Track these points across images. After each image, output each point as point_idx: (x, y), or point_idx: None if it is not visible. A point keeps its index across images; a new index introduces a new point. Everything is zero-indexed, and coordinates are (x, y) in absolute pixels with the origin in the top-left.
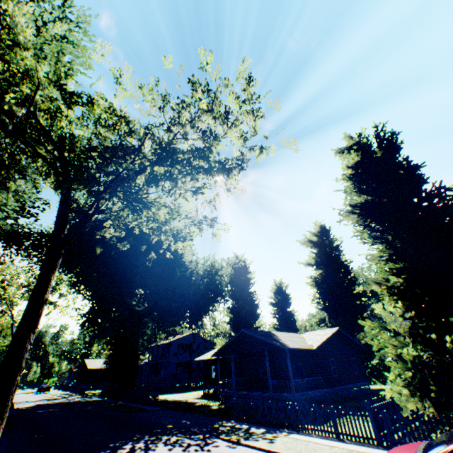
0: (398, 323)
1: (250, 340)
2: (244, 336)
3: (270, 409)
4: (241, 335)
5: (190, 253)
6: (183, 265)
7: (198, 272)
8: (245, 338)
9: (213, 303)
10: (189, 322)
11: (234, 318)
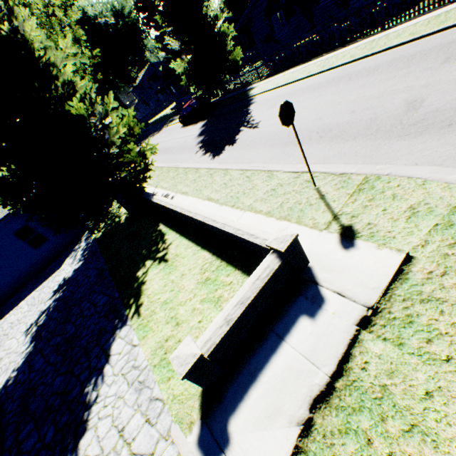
0: (184, 66)
1: (170, 69)
2: (167, 68)
3: (180, 107)
4: (165, 67)
5: (87, 4)
6: (94, 19)
7: (110, 24)
8: (168, 69)
9: (141, 43)
10: (138, 65)
11: (162, 46)
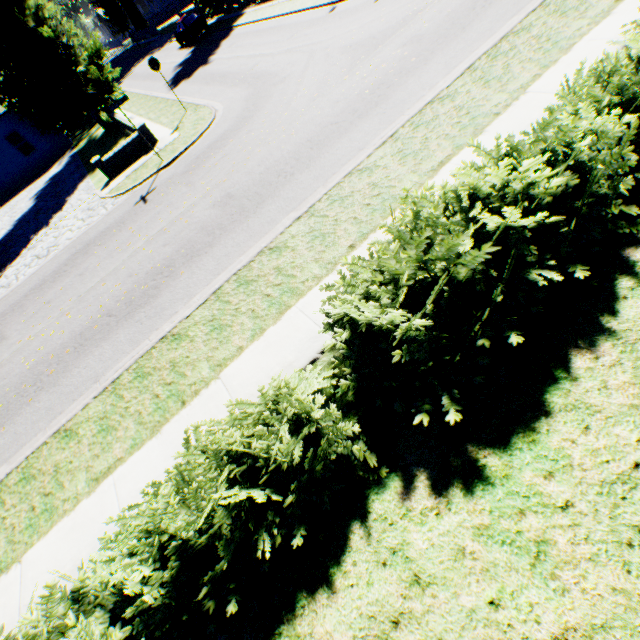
0: None
1: None
2: None
3: None
4: None
5: None
6: None
7: None
8: None
9: None
10: None
11: None
